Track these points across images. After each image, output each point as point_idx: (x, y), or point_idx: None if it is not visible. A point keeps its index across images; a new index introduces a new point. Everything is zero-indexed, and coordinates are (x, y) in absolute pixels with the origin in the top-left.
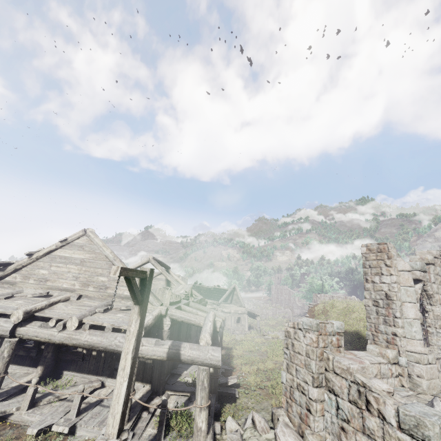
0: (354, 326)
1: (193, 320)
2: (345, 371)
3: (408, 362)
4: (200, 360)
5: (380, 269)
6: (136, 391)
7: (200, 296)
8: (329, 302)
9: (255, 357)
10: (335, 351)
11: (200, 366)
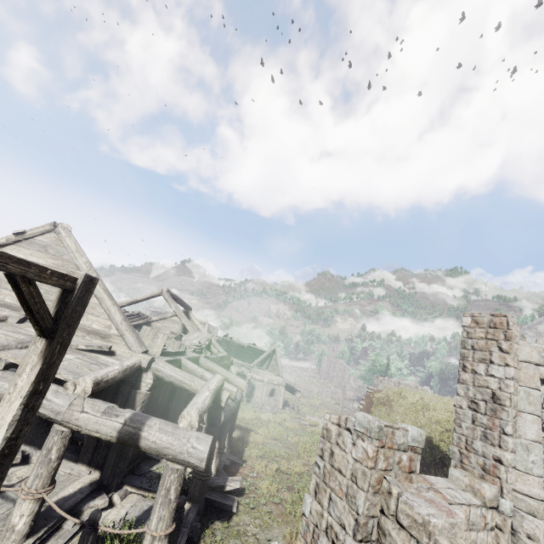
0: (426, 430)
1: (187, 384)
2: (419, 525)
3: (514, 509)
4: (171, 452)
5: (490, 354)
6: (76, 479)
7: (224, 353)
8: (396, 389)
9: (278, 450)
10: (403, 478)
11: (171, 462)
